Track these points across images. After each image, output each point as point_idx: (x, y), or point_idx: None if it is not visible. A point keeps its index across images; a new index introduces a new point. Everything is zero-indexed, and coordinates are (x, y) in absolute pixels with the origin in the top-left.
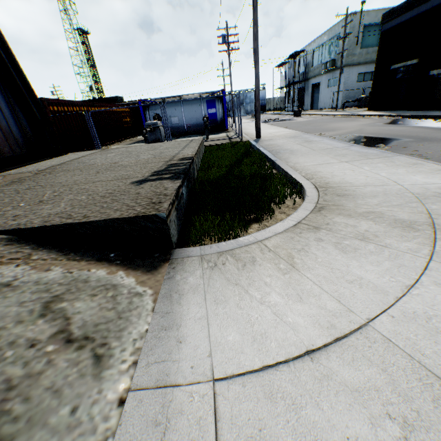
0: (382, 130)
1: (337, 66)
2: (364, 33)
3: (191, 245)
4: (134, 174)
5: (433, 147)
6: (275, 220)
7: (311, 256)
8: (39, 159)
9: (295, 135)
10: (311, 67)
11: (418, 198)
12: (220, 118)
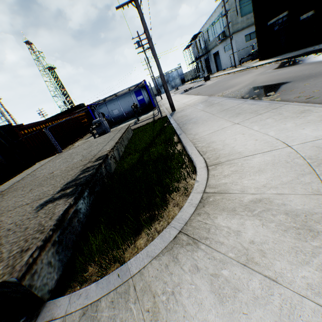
0: (271, 76)
1: (227, 35)
2: (240, 6)
3: (79, 275)
4: (49, 191)
5: (318, 84)
6: (167, 218)
7: (179, 313)
8: (13, 175)
9: (201, 101)
10: (208, 42)
11: (311, 166)
12: (147, 101)
